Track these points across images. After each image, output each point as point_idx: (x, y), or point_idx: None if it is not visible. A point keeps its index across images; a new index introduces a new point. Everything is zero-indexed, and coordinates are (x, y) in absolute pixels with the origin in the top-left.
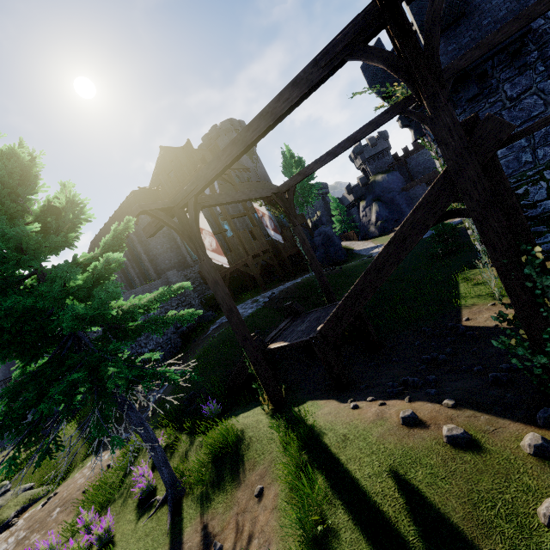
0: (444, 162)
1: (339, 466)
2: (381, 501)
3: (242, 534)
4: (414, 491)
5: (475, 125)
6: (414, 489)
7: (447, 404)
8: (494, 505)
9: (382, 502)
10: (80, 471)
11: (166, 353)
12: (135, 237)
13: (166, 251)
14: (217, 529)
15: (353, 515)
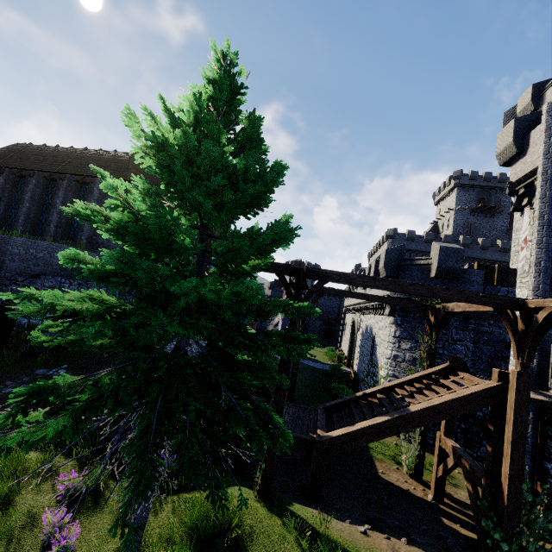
0: (427, 357)
1: None
2: None
3: None
4: None
5: (508, 378)
6: None
7: None
8: None
9: None
10: None
11: None
12: (98, 192)
13: None
14: None
15: None
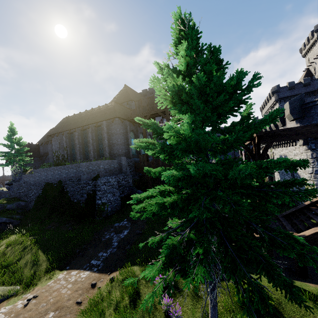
0: None
1: None
2: None
3: None
4: None
5: None
6: None
7: None
8: None
9: None
10: (53, 281)
11: (113, 208)
12: (106, 128)
13: (121, 144)
14: None
15: None
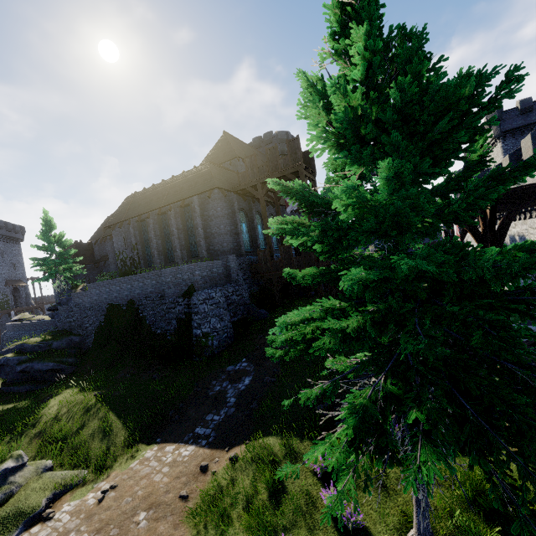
0: None
1: None
2: None
3: None
4: None
5: None
6: None
7: None
8: None
9: None
10: (137, 461)
11: (221, 341)
12: (198, 209)
13: (226, 233)
14: None
15: None
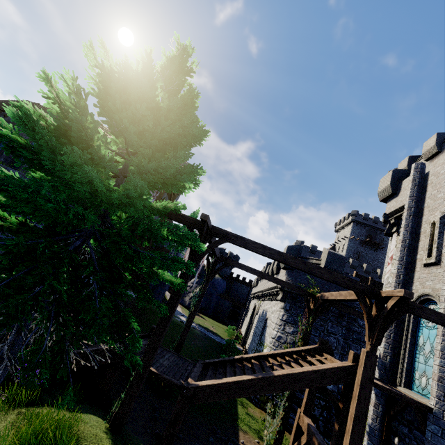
0: (302, 338)
1: None
2: None
3: None
4: None
5: None
6: None
7: None
8: None
9: None
10: None
11: None
12: None
13: None
14: None
15: None
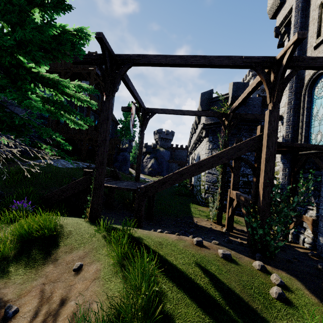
0: (223, 147)
1: (160, 256)
2: (195, 277)
3: (51, 298)
4: (213, 275)
5: None
6: (212, 274)
7: (215, 242)
8: (251, 288)
9: (195, 278)
10: None
11: None
12: None
13: None
14: (11, 296)
15: (176, 283)
